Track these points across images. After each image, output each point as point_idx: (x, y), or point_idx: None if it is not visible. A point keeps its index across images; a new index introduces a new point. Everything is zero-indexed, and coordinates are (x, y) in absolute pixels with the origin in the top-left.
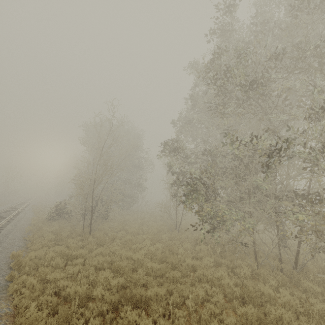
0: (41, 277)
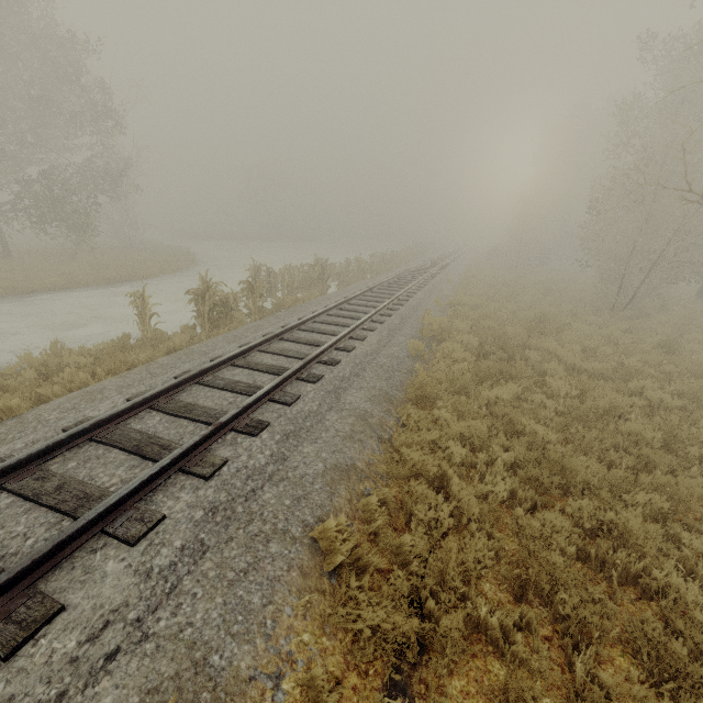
0: (479, 273)
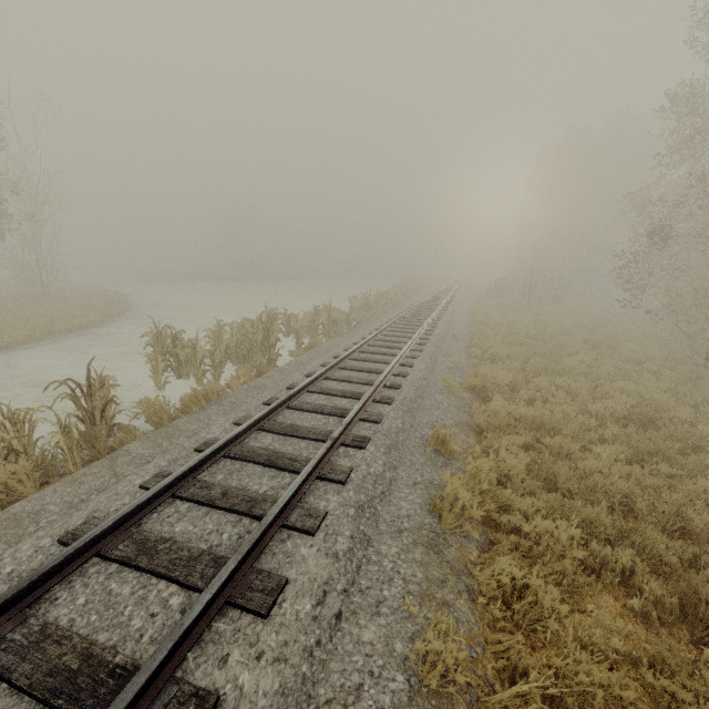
0: (487, 317)
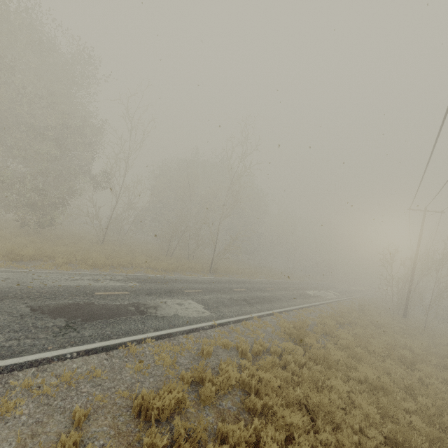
0: None
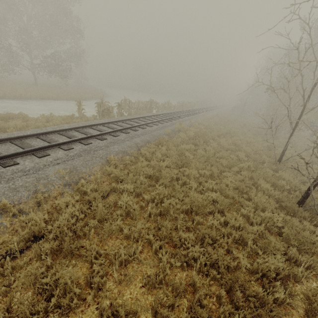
0: (222, 115)
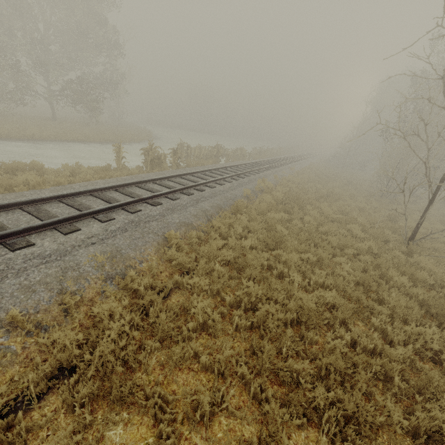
0: (316, 168)
